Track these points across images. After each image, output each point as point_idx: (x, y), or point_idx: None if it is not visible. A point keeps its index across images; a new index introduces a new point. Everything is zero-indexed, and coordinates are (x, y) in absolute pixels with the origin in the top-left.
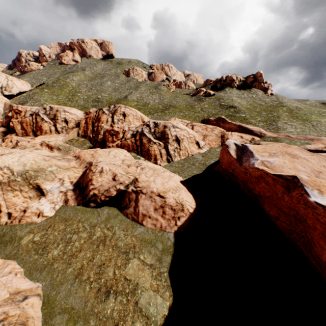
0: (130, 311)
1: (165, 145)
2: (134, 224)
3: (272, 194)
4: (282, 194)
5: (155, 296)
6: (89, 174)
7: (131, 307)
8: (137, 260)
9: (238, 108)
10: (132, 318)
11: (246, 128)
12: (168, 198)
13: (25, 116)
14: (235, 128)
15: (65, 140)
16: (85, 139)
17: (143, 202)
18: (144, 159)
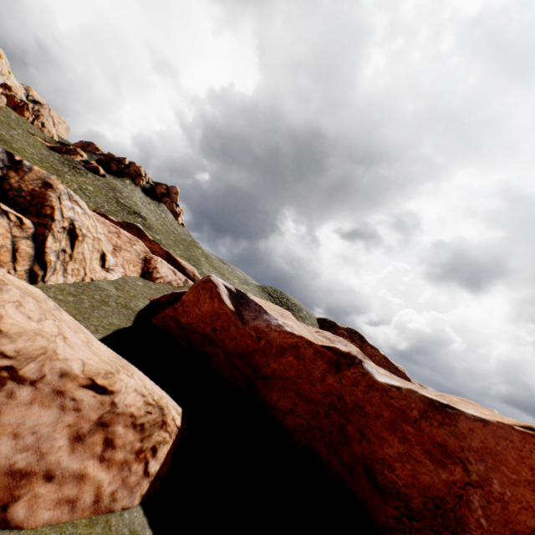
0: None
1: (38, 233)
2: None
3: (301, 374)
4: (324, 373)
5: None
6: None
7: None
8: None
9: (149, 221)
10: None
11: (178, 261)
12: (123, 394)
13: None
14: (161, 253)
15: None
16: None
17: (23, 418)
18: None
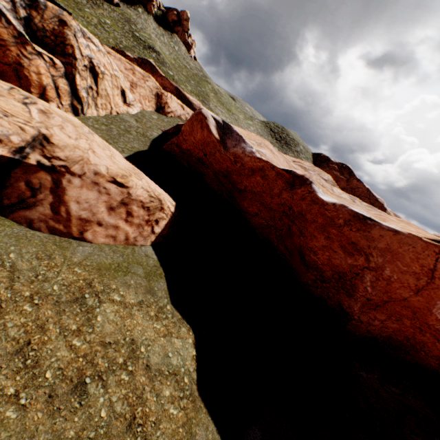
0: (145, 385)
1: (68, 72)
2: (61, 241)
3: (265, 190)
4: (281, 190)
5: (170, 341)
6: None
7: (143, 379)
8: (110, 305)
9: (162, 56)
10: (153, 391)
11: (186, 96)
12: (134, 189)
13: None
14: (172, 89)
15: None
16: None
17: (79, 194)
18: None
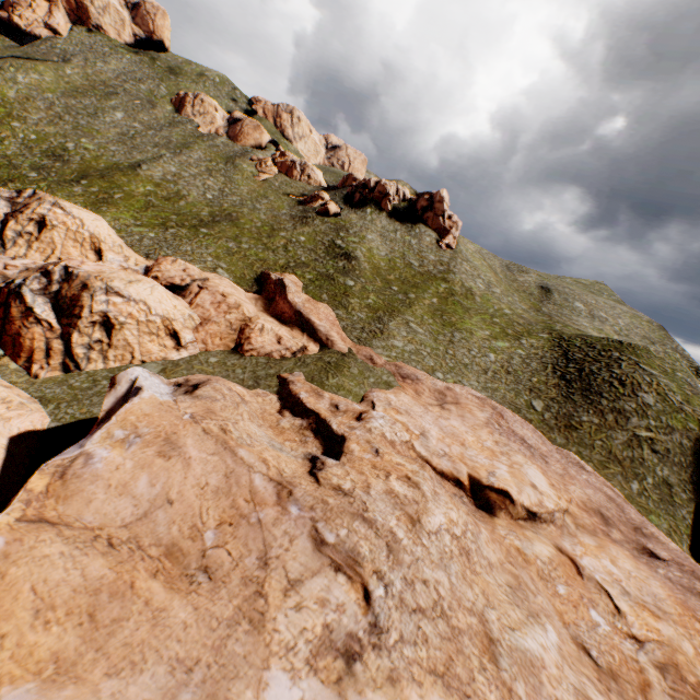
0: None
1: (65, 332)
2: None
3: None
4: None
5: None
6: None
7: None
8: None
9: (355, 262)
10: None
11: (309, 321)
12: None
13: None
14: (290, 314)
15: None
16: None
17: None
18: (5, 353)
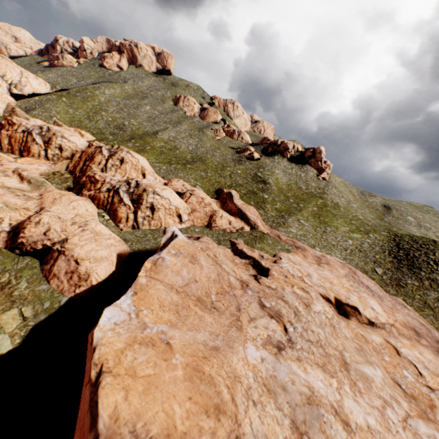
0: None
1: (135, 210)
2: (43, 280)
3: None
4: None
5: (8, 339)
6: (26, 222)
7: None
8: (18, 310)
9: (268, 185)
10: None
11: (245, 214)
12: (82, 266)
13: (16, 131)
14: (235, 210)
15: (49, 171)
16: (71, 176)
17: (61, 263)
18: (110, 218)
